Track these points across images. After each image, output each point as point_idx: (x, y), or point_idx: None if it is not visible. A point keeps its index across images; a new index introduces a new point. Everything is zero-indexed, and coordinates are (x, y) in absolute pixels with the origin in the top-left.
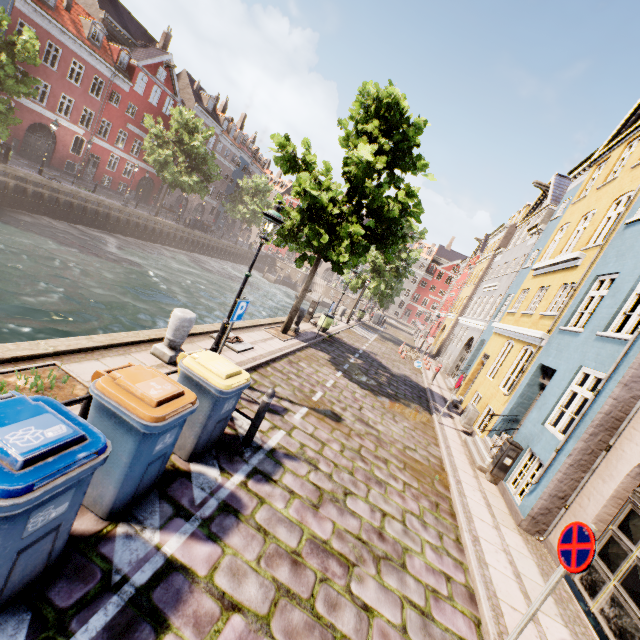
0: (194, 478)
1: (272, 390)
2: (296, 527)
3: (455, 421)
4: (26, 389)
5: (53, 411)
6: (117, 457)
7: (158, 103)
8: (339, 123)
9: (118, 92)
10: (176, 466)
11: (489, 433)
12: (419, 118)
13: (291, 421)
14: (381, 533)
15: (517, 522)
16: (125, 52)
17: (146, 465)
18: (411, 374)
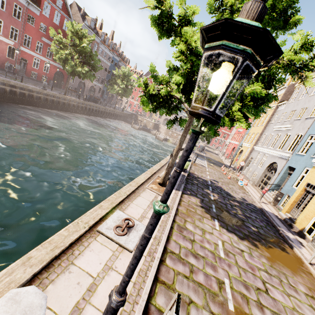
0: None
1: None
2: None
3: (308, 249)
4: None
5: None
6: None
7: (59, 23)
8: None
9: (32, 15)
10: None
11: None
12: None
13: None
14: None
15: None
16: None
17: None
18: (243, 194)
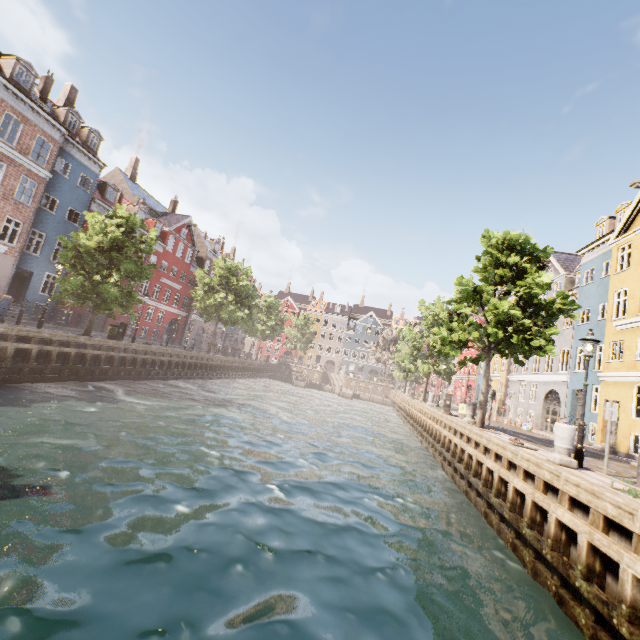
0: None
1: None
2: None
3: None
4: None
5: None
6: None
7: (182, 255)
8: (476, 258)
9: (155, 254)
10: None
11: None
12: (549, 248)
13: None
14: None
15: None
16: (159, 223)
17: None
18: (542, 436)
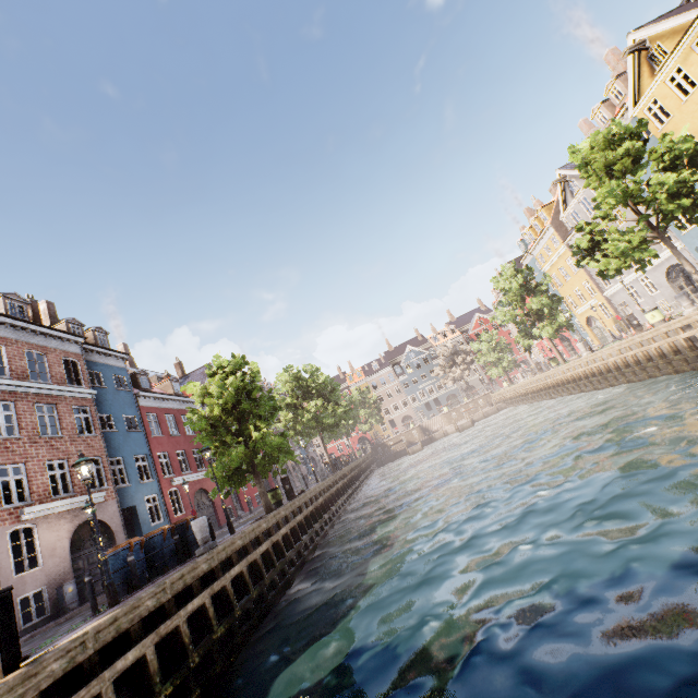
0: None
1: None
2: None
3: None
4: None
5: None
6: None
7: None
8: (583, 172)
9: None
10: None
11: None
12: (642, 120)
13: None
14: None
15: None
16: None
17: None
18: None
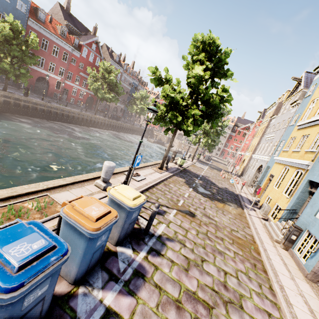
0: (119, 255)
1: (158, 204)
2: (177, 284)
3: (257, 212)
4: (32, 209)
5: (38, 230)
6: (76, 250)
7: (93, 61)
8: (183, 57)
9: (75, 58)
10: (109, 249)
11: (279, 220)
12: (227, 48)
13: (168, 218)
14: (225, 285)
15: (304, 275)
16: (77, 38)
17: (92, 253)
18: (229, 187)
